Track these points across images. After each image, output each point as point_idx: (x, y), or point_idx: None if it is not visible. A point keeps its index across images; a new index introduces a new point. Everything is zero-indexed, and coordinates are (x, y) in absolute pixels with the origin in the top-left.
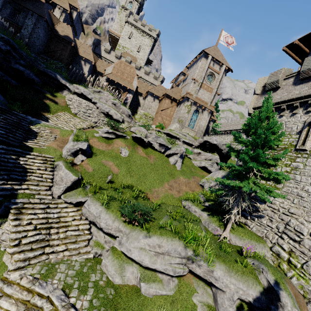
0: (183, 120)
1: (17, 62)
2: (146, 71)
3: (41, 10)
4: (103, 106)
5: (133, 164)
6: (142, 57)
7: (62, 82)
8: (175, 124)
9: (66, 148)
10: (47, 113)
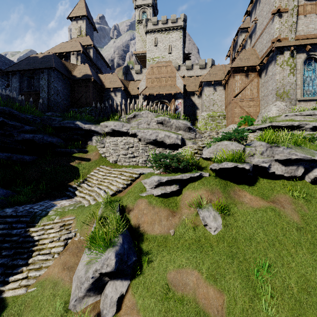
0: (288, 90)
1: (20, 131)
2: (187, 66)
3: (49, 63)
4: (146, 133)
5: (249, 249)
6: (176, 55)
7: (85, 128)
8: (273, 104)
9: (76, 276)
10: (75, 180)
